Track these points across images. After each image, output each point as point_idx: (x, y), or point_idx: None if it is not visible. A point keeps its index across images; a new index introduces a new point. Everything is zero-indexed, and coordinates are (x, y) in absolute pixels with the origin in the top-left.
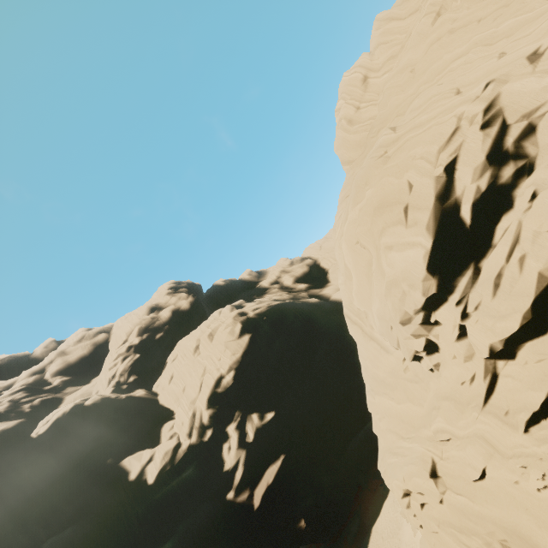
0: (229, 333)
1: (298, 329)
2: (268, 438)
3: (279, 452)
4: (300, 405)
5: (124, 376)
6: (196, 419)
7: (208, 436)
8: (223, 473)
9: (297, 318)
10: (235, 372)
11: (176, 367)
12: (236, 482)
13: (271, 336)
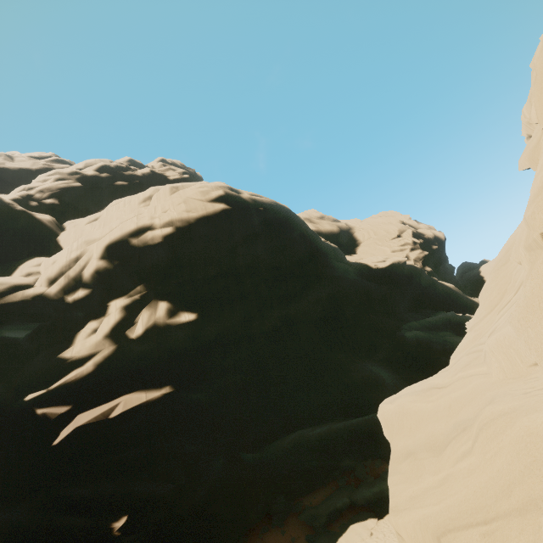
0: (200, 191)
1: (297, 252)
2: (164, 352)
3: (167, 380)
4: (243, 335)
5: (44, 194)
6: (76, 264)
7: (76, 296)
8: (54, 359)
9: (303, 240)
10: (175, 231)
11: (109, 211)
12: (62, 382)
13: (257, 233)
